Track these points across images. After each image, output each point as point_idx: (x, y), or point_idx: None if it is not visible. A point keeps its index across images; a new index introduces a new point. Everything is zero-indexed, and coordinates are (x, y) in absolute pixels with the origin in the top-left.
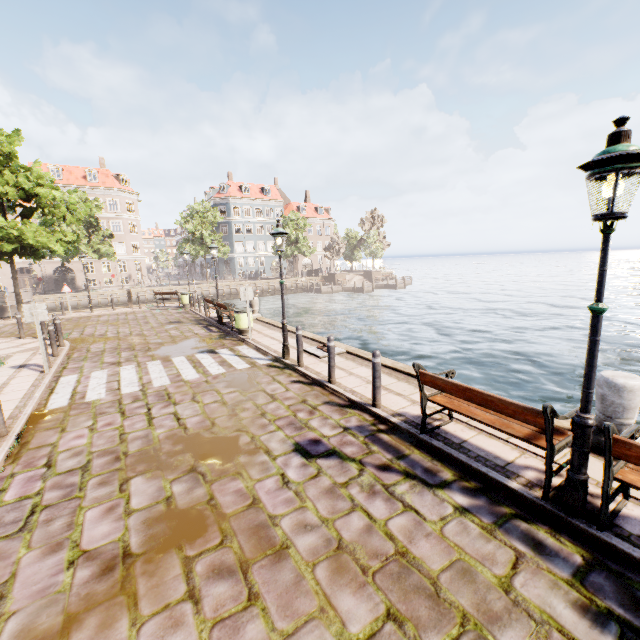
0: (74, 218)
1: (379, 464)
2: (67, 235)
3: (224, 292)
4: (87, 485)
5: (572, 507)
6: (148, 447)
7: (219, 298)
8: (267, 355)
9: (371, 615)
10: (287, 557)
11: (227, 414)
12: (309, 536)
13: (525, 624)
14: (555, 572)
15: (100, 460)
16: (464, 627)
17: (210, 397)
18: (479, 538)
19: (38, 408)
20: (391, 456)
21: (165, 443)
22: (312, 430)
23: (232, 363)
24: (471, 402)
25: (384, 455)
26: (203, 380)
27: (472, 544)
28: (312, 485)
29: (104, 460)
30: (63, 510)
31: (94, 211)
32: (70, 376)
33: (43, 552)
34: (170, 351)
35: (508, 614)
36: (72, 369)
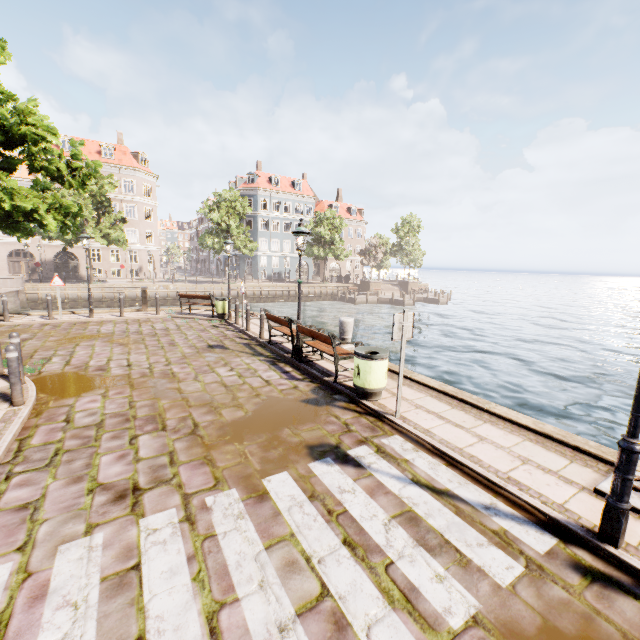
0: (76, 181)
1: None
2: (63, 203)
3: (247, 294)
4: None
5: None
6: None
7: (240, 300)
8: (498, 493)
9: None
10: None
11: None
12: None
13: None
14: None
15: None
16: None
17: None
18: None
19: None
20: None
21: None
22: None
23: (446, 535)
24: None
25: None
26: None
27: None
28: None
29: None
30: None
31: (106, 188)
32: None
33: None
34: (244, 443)
35: None
36: (7, 517)
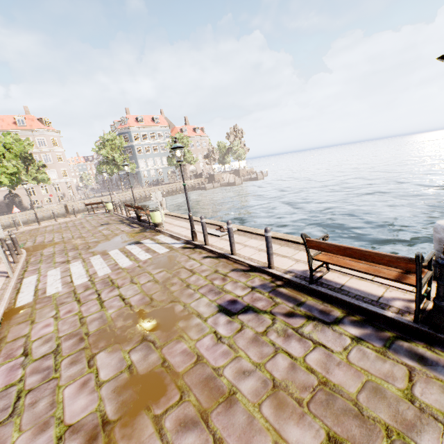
0: (12, 155)
1: (285, 312)
2: (8, 168)
3: (136, 197)
4: (60, 366)
5: (439, 326)
6: (104, 326)
7: (133, 202)
8: (180, 240)
9: (316, 441)
10: (236, 402)
11: (160, 290)
12: (249, 380)
13: (435, 427)
14: (441, 378)
15: (67, 343)
16: (390, 438)
17: (144, 278)
18: (377, 360)
19: (9, 307)
20: (292, 304)
21: (117, 320)
22: (228, 293)
23: (155, 249)
24: (351, 257)
25: (287, 305)
26: (136, 266)
27: (373, 366)
28: (240, 337)
29: (71, 342)
30: (44, 391)
31: (27, 148)
32: (31, 277)
33: (33, 433)
34: (106, 246)
35: (419, 420)
36: (31, 271)
